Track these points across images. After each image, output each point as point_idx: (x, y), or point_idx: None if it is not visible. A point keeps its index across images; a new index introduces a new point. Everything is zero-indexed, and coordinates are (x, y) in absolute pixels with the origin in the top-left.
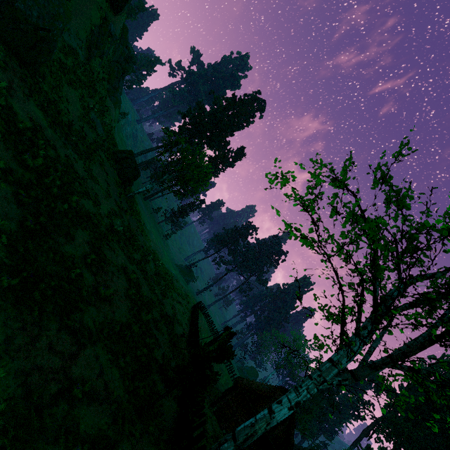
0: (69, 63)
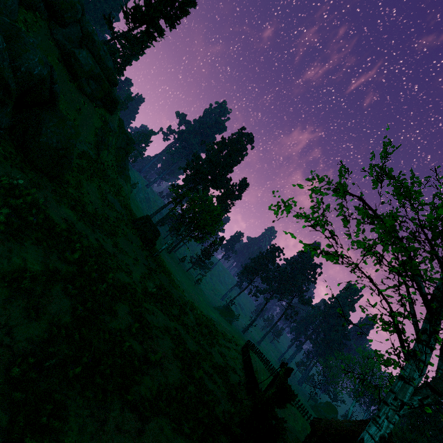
0: (84, 164)
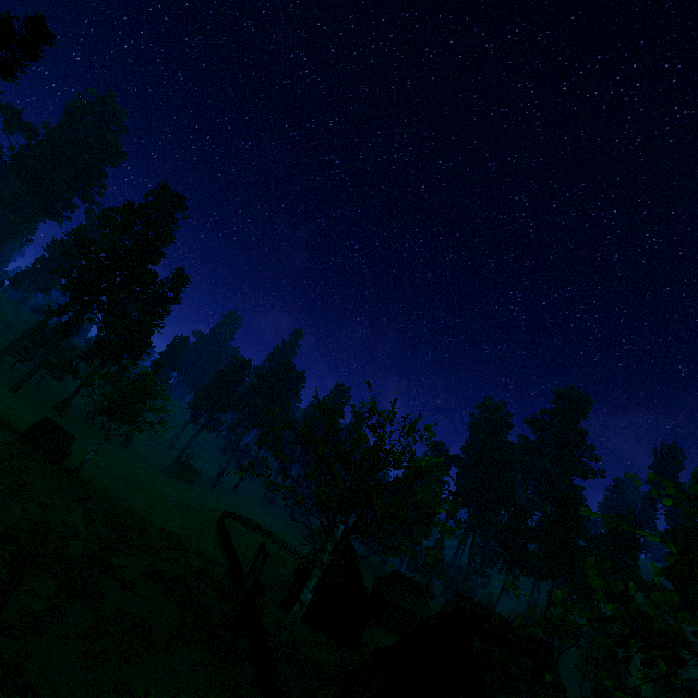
0: None
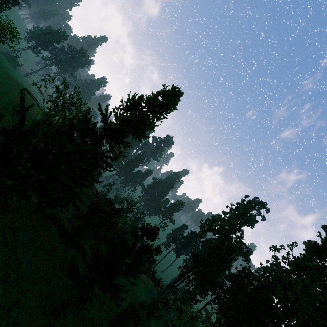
0: None
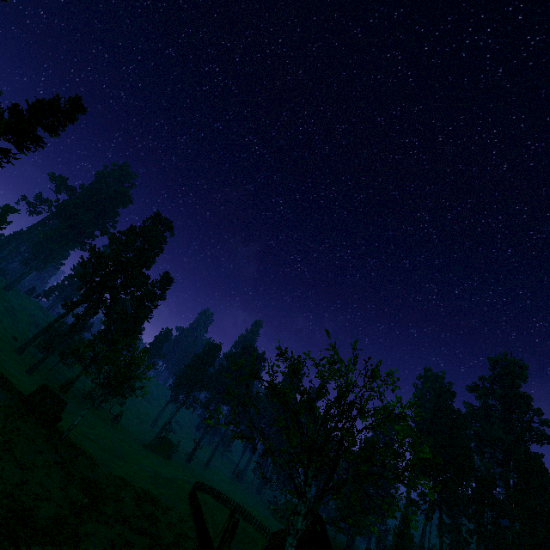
0: None
